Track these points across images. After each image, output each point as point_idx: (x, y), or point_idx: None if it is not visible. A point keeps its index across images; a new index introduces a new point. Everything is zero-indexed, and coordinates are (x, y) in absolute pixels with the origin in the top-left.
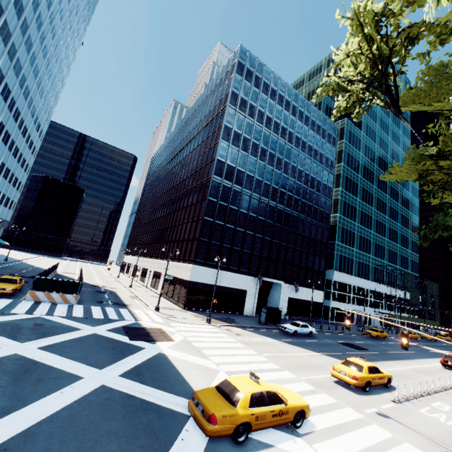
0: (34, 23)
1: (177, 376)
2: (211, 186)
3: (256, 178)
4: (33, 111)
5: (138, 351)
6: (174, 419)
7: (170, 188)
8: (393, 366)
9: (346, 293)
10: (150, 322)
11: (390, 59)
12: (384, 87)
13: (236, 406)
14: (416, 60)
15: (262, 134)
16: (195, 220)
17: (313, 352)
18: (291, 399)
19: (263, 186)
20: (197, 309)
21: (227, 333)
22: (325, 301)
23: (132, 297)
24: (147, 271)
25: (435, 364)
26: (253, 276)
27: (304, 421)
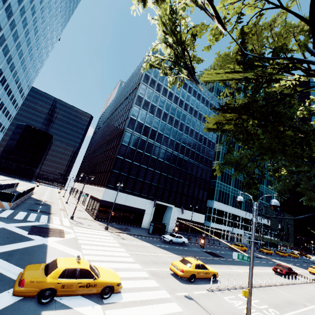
0: (20, 23)
1: (42, 258)
2: (124, 135)
3: (159, 132)
4: (17, 80)
5: (26, 241)
6: (6, 284)
7: (104, 136)
8: (232, 268)
9: (223, 217)
10: (58, 225)
11: (185, 47)
12: (185, 65)
13: (48, 276)
14: (205, 49)
15: (165, 103)
16: (112, 158)
17: (175, 254)
18: (105, 277)
19: (164, 138)
20: (105, 220)
21: (114, 237)
22: (207, 223)
23: (61, 209)
24: (82, 193)
25: (270, 270)
26: (151, 200)
27: (115, 295)
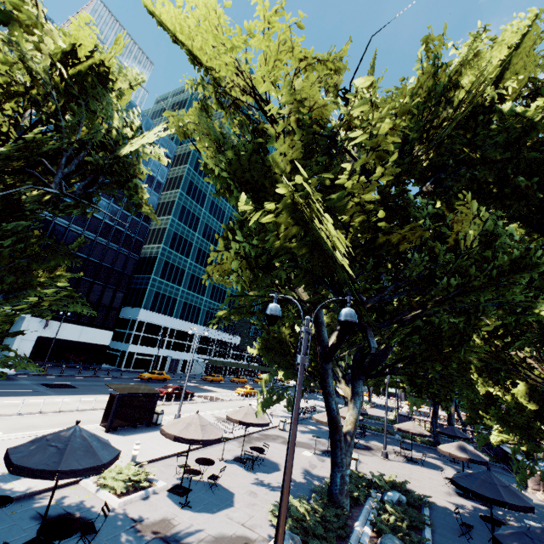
0: None
1: None
2: None
3: None
4: None
5: None
6: None
7: None
8: (55, 398)
9: (158, 336)
10: None
11: None
12: None
13: None
14: None
15: None
16: None
17: None
18: None
19: None
20: None
21: None
22: (124, 346)
23: None
24: None
25: None
26: None
27: None
